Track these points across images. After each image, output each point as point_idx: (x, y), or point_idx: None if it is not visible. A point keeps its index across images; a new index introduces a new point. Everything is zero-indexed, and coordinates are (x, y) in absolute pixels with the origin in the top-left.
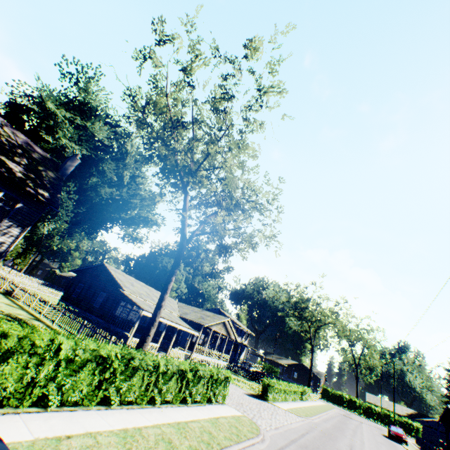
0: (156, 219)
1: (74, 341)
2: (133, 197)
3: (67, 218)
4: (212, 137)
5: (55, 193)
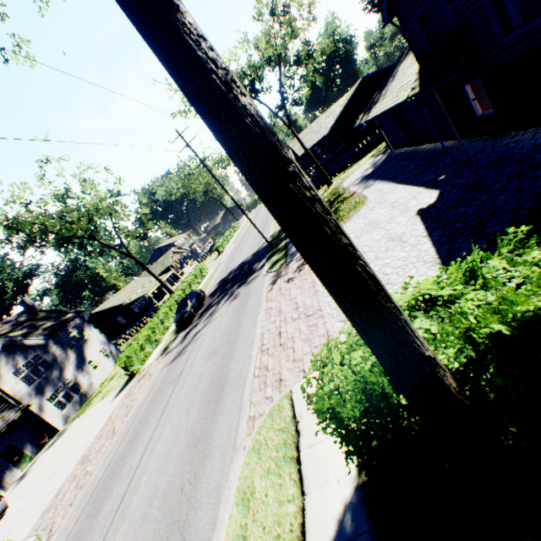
0: (33, 265)
1: (172, 298)
2: None
3: None
4: (75, 209)
5: (67, 312)
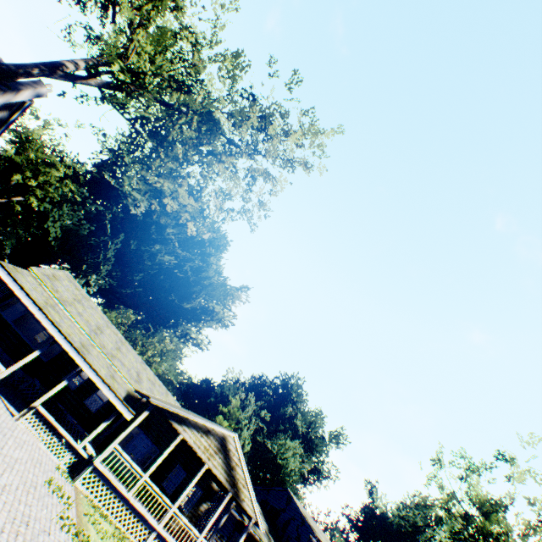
0: (220, 311)
1: None
2: (201, 281)
3: (105, 273)
4: None
5: None
